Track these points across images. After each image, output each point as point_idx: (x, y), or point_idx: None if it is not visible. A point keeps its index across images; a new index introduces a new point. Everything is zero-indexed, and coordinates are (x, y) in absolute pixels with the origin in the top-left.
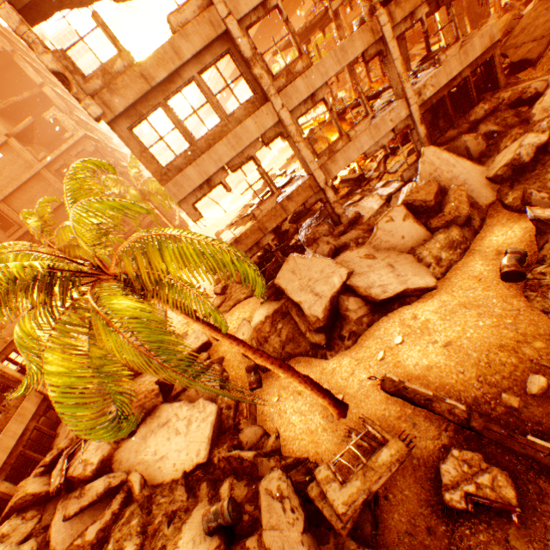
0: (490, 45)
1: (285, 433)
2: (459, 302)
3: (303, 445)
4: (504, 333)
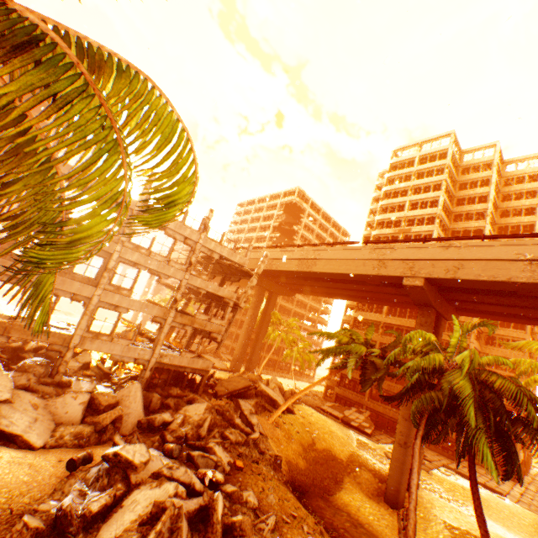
0: (206, 369)
1: None
2: (33, 462)
3: None
4: (24, 486)
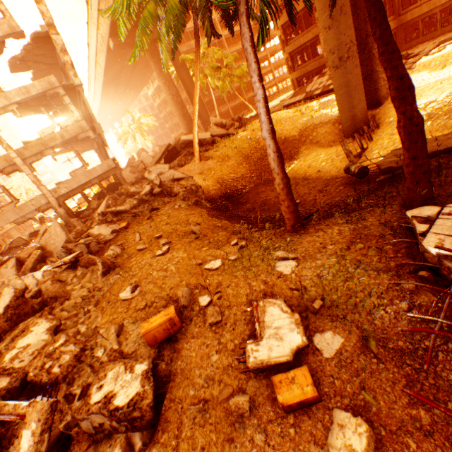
0: (110, 169)
1: None
2: None
3: None
4: None
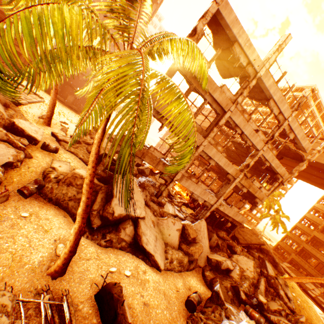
0: (240, 222)
1: (0, 240)
2: (164, 290)
3: (1, 262)
4: None
